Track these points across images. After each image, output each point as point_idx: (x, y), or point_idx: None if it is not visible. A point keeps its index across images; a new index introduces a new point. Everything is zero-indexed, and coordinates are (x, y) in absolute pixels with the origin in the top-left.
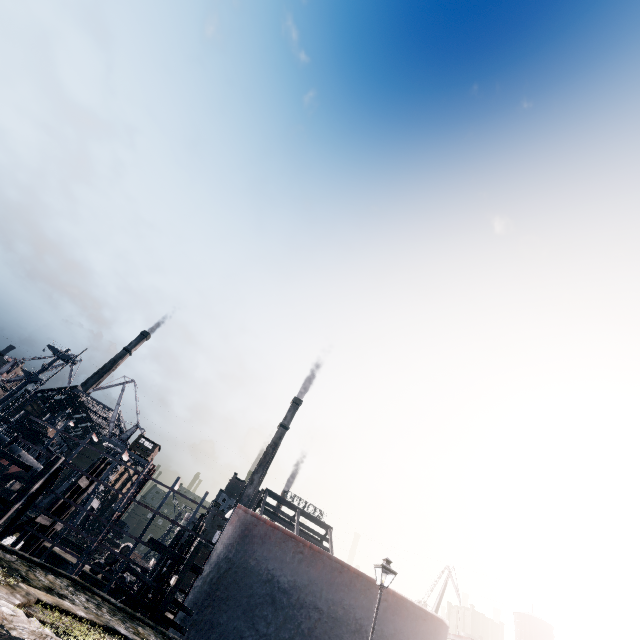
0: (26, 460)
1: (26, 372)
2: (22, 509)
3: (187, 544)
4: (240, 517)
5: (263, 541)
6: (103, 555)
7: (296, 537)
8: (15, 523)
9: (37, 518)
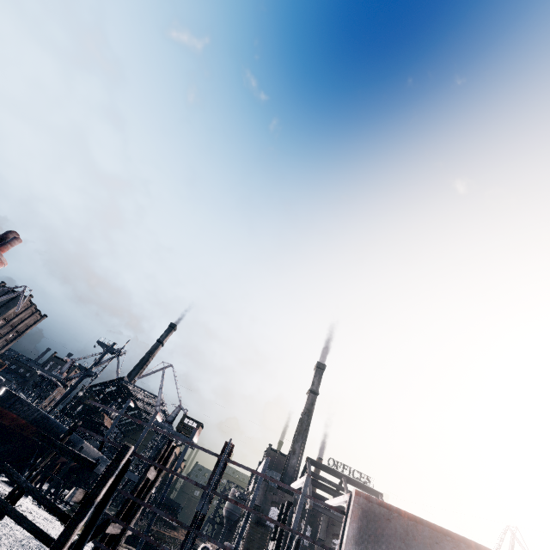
0: (88, 450)
1: (82, 368)
2: (89, 524)
3: (284, 546)
4: (363, 509)
5: (406, 544)
6: (167, 544)
7: (450, 534)
8: (81, 546)
9: (107, 529)
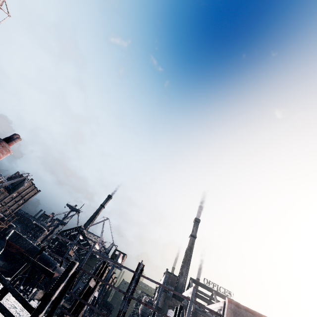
0: (59, 269)
1: (57, 219)
2: (47, 315)
3: None
4: (234, 313)
5: None
6: None
7: None
8: None
9: None
